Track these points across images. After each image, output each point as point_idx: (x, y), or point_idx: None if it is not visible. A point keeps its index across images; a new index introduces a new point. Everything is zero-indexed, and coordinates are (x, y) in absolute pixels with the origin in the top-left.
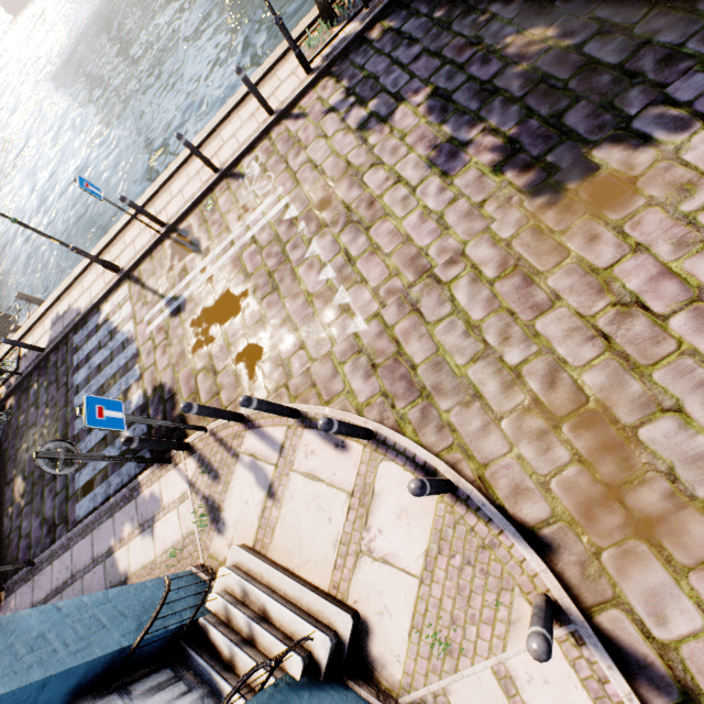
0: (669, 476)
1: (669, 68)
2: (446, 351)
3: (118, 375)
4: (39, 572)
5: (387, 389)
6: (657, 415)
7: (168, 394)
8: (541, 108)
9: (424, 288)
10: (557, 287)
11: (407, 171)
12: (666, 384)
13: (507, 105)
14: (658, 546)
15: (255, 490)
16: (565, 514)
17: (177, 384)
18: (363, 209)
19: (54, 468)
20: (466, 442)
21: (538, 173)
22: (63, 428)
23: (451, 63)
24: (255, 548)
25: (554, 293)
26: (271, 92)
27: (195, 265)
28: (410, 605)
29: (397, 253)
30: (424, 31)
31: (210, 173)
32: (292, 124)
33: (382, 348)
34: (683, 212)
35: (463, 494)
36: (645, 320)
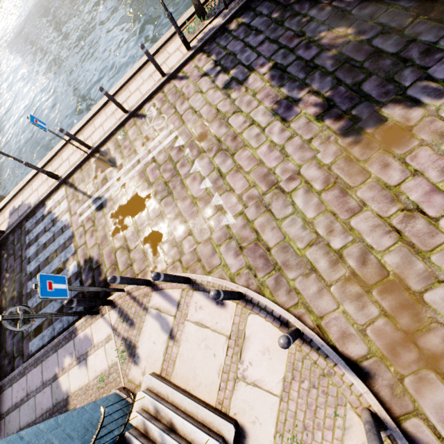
0: None
1: (428, 57)
2: (290, 239)
3: (58, 251)
4: (2, 392)
5: (251, 264)
6: (435, 284)
7: (96, 264)
8: (346, 79)
9: (273, 196)
10: (363, 197)
11: (258, 117)
12: (440, 264)
13: (324, 76)
14: (442, 374)
15: (160, 333)
16: (378, 351)
17: (102, 258)
18: (229, 141)
19: (15, 326)
20: (307, 301)
21: (347, 121)
22: (19, 287)
23: (285, 47)
24: (162, 375)
25: (362, 201)
26: (163, 61)
27: (112, 176)
28: (274, 416)
29: (254, 171)
30: (265, 26)
31: (122, 113)
32: (178, 83)
33: (246, 235)
34: (443, 150)
35: (307, 338)
36: (423, 221)
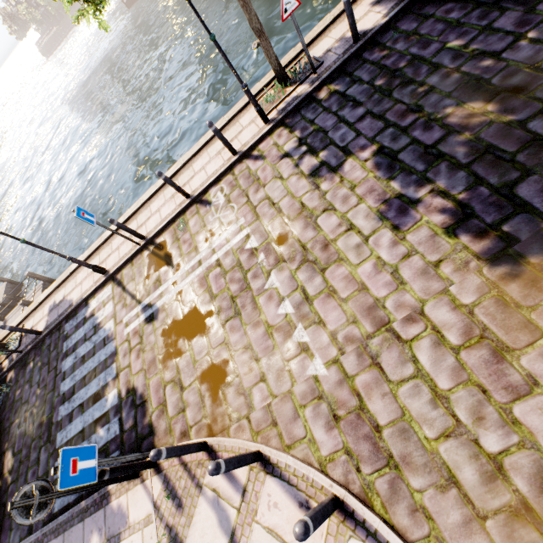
0: None
1: None
2: (412, 418)
3: (98, 370)
4: None
5: (351, 448)
6: None
7: (139, 399)
8: (490, 177)
9: (383, 342)
10: (533, 370)
11: (358, 219)
12: None
13: (454, 169)
14: None
15: (217, 533)
16: None
17: (148, 391)
18: (318, 250)
19: (27, 515)
20: (445, 537)
21: (495, 241)
22: (49, 411)
23: (394, 125)
24: None
25: (531, 376)
26: (234, 136)
27: (167, 278)
28: None
29: (353, 300)
30: (366, 96)
31: (183, 198)
32: (252, 164)
33: (343, 398)
34: None
35: None
36: None
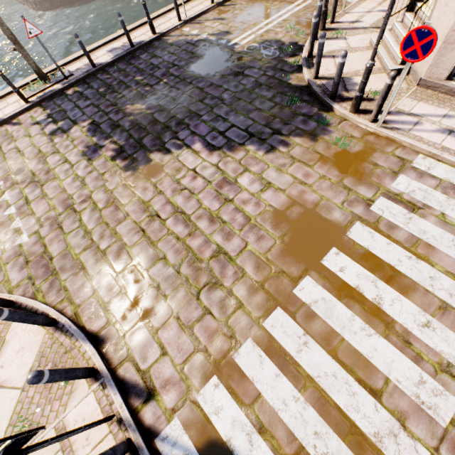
0: (157, 288)
1: (179, 127)
2: (71, 247)
3: None
4: None
5: (32, 274)
6: (157, 262)
7: None
8: (135, 135)
9: (67, 215)
10: (128, 210)
11: (71, 156)
12: (162, 248)
13: (123, 132)
14: (149, 322)
15: None
16: (114, 320)
17: None
18: (43, 175)
19: None
20: (72, 295)
21: (129, 161)
22: None
23: (103, 111)
24: None
25: (127, 213)
26: None
27: None
28: (11, 410)
29: (57, 197)
30: (93, 95)
31: None
32: (10, 127)
33: (35, 250)
34: (177, 179)
35: (61, 324)
36: (158, 222)
